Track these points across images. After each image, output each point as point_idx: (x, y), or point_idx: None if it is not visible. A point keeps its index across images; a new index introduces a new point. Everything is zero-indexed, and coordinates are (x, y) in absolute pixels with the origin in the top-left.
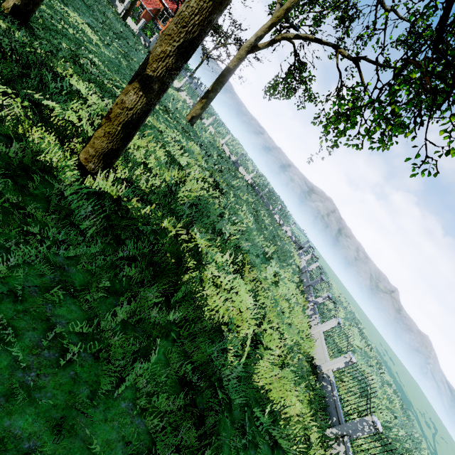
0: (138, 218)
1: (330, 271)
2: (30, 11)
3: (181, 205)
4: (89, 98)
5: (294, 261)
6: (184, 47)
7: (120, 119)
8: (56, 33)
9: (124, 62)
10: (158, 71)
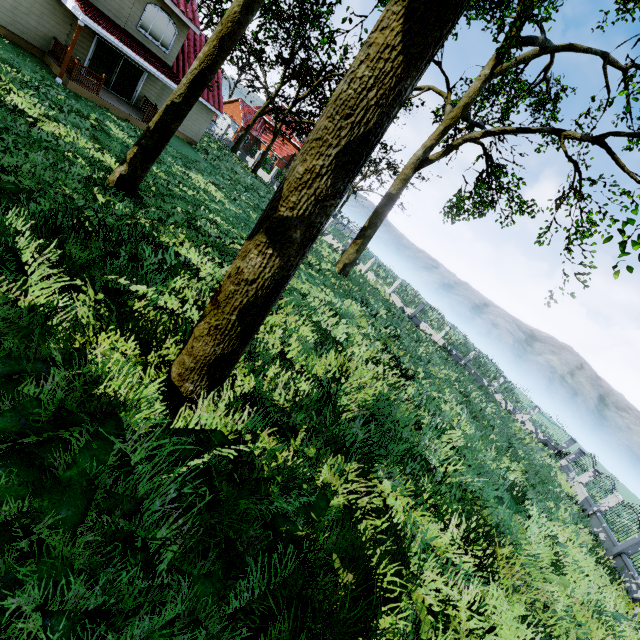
0: (273, 475)
1: (622, 489)
2: (137, 178)
3: (348, 420)
4: (202, 268)
5: (562, 489)
6: (349, 152)
7: (235, 301)
8: (171, 197)
9: (253, 215)
10: (299, 206)
